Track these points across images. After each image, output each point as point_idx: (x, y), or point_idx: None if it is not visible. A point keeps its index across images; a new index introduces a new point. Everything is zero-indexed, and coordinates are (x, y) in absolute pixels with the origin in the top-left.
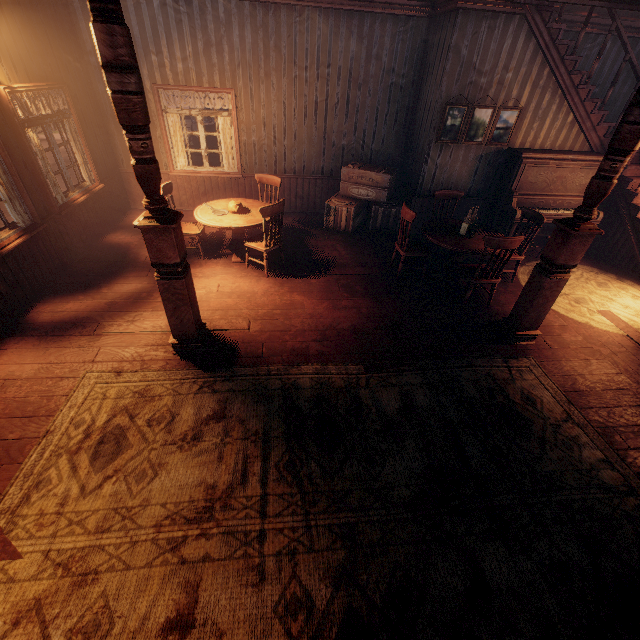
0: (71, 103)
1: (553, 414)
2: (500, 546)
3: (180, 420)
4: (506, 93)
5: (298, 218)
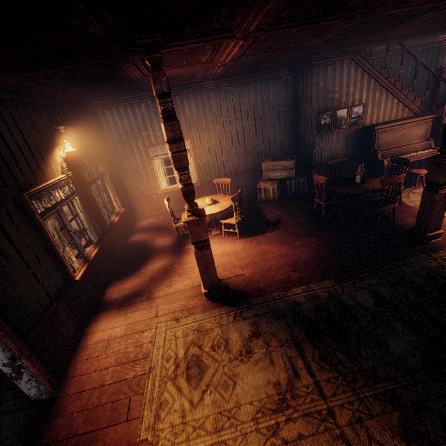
0: (106, 168)
1: None
2: None
3: (232, 342)
4: (352, 98)
5: None
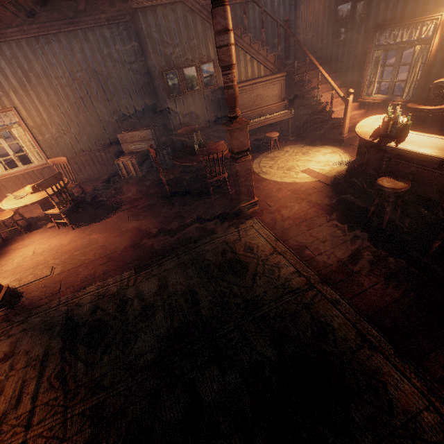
0: None
1: (264, 252)
2: (215, 369)
3: None
4: (198, 53)
5: (106, 179)
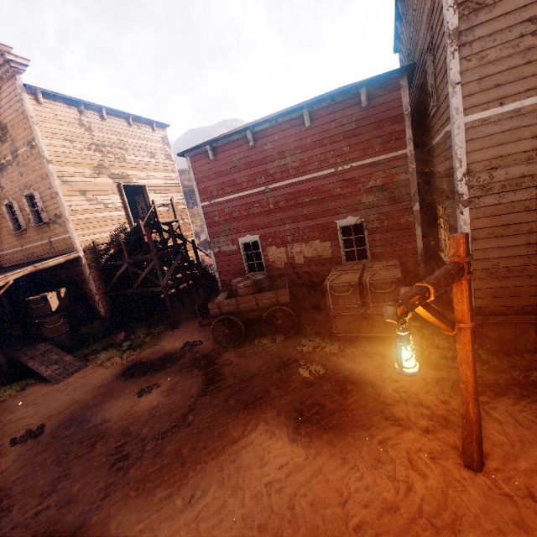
0: None
1: None
2: None
3: None
4: None
5: None
